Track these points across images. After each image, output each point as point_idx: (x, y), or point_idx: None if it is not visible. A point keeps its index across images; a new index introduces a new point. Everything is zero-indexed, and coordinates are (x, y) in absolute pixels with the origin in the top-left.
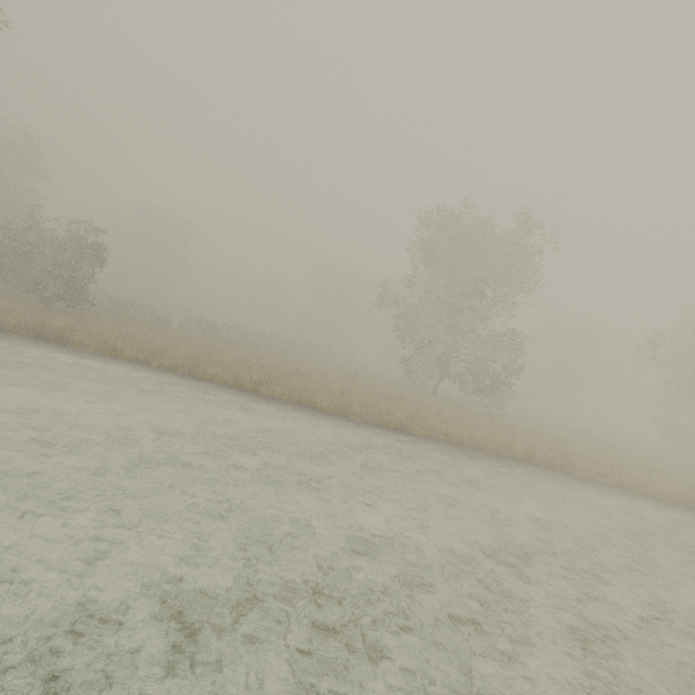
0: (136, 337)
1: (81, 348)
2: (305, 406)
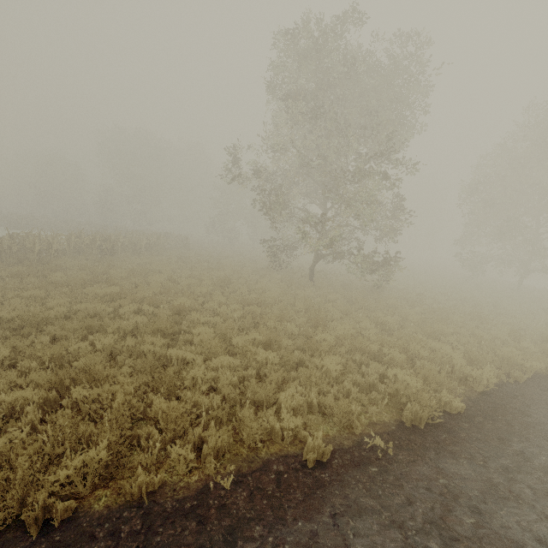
0: None
1: None
2: (270, 471)
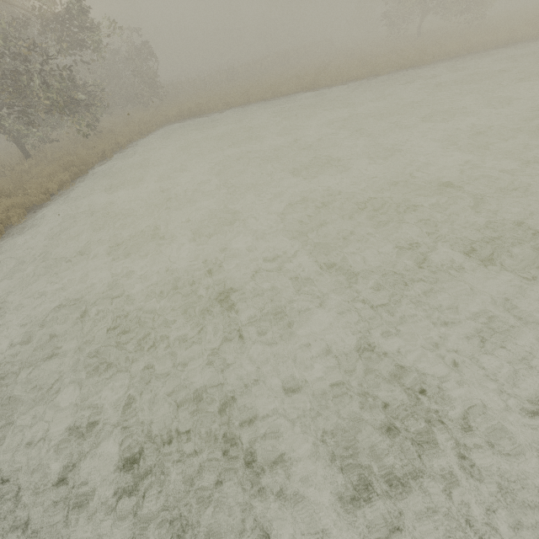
0: (221, 95)
1: (214, 111)
2: (349, 81)
